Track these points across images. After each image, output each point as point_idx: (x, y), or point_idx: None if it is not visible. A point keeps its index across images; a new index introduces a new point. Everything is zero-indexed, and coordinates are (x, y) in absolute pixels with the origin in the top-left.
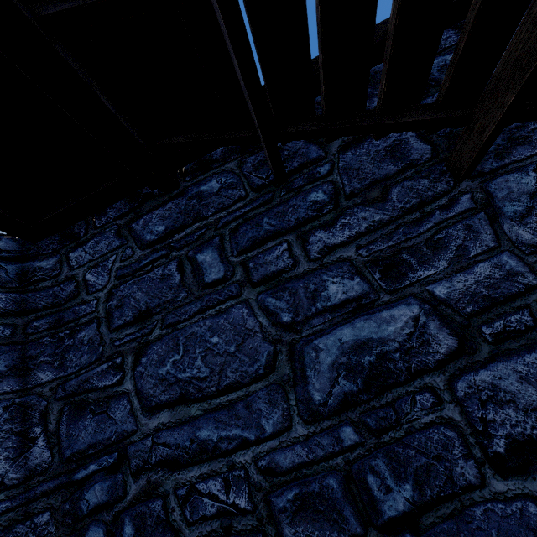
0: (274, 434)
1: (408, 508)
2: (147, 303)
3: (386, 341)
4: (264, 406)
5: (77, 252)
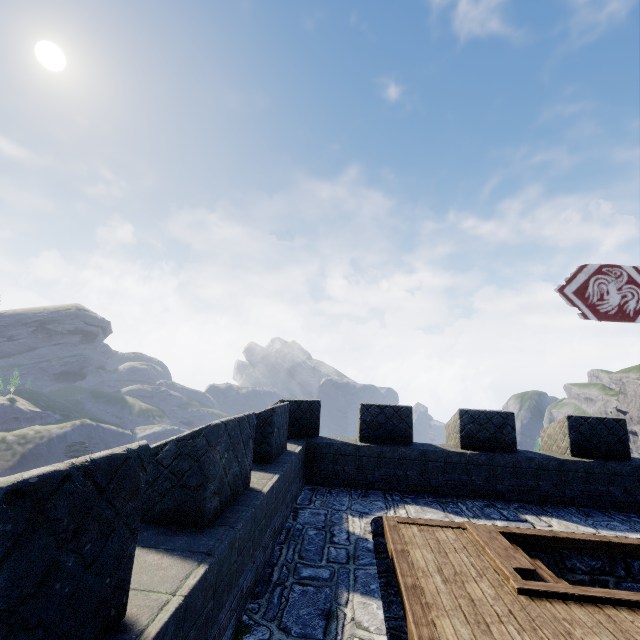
0: None
1: None
2: None
3: None
4: None
5: None
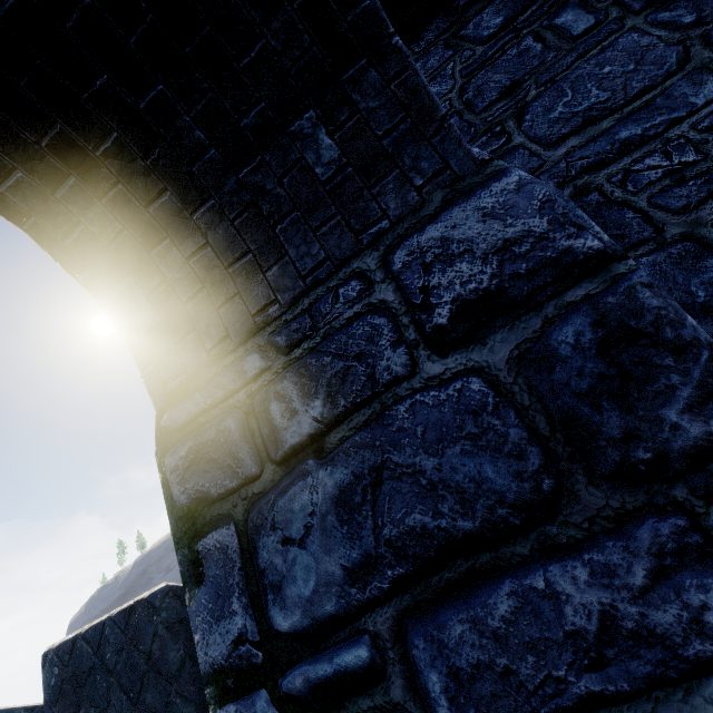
0: (708, 102)
1: None
2: (510, 79)
3: None
4: (688, 89)
5: None
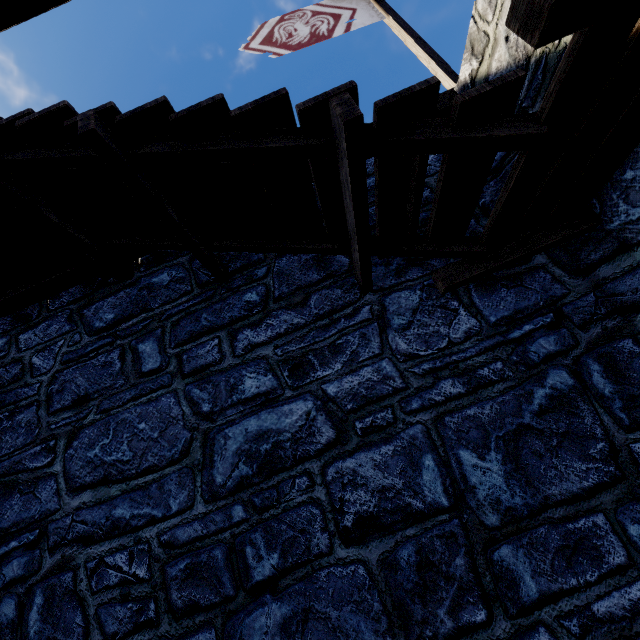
0: (179, 512)
1: (272, 573)
2: (86, 388)
3: (282, 431)
4: (174, 487)
5: (27, 334)
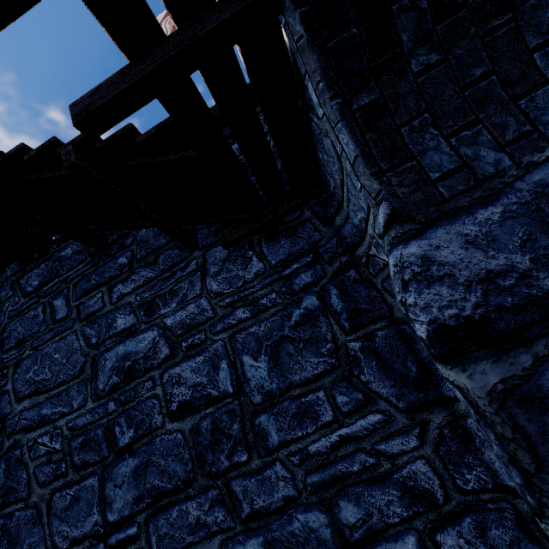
0: (78, 408)
1: (130, 441)
2: (24, 334)
3: (138, 352)
4: (75, 393)
5: None
